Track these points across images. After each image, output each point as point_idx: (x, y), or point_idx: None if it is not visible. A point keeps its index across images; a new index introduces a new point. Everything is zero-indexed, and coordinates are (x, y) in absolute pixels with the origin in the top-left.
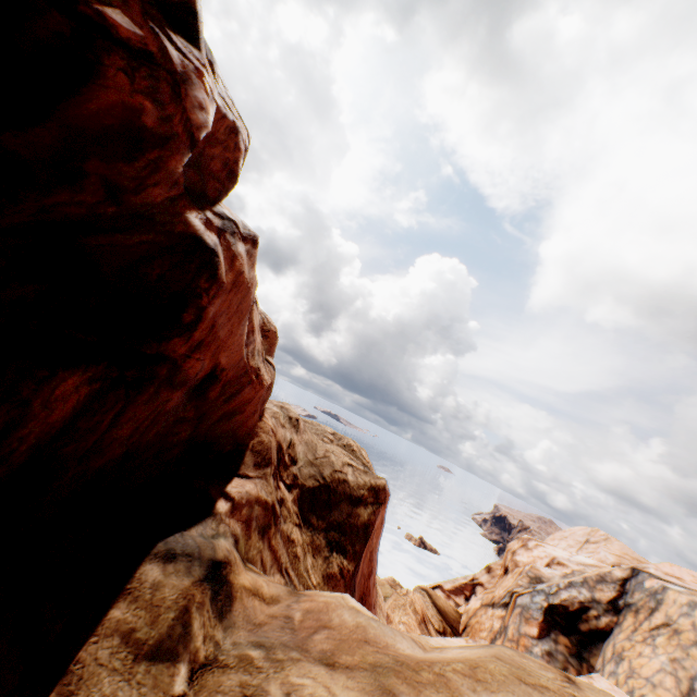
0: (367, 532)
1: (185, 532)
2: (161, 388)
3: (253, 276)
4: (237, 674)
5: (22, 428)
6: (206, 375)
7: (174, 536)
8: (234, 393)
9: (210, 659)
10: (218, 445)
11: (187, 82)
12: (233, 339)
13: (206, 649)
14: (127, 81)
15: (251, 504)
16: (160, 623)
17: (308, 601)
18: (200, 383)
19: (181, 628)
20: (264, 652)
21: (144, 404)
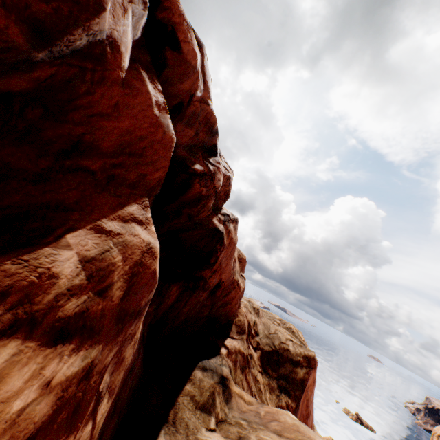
0: (303, 384)
1: (209, 359)
2: (200, 290)
3: (236, 237)
4: (236, 428)
5: (161, 305)
6: (216, 284)
7: (205, 360)
8: (227, 293)
9: (223, 419)
10: (219, 320)
11: (215, 174)
12: (227, 267)
13: (221, 414)
14: (199, 185)
15: (236, 353)
16: (204, 395)
17: (267, 407)
18: (213, 288)
19: (211, 400)
20: (247, 423)
21: (194, 297)
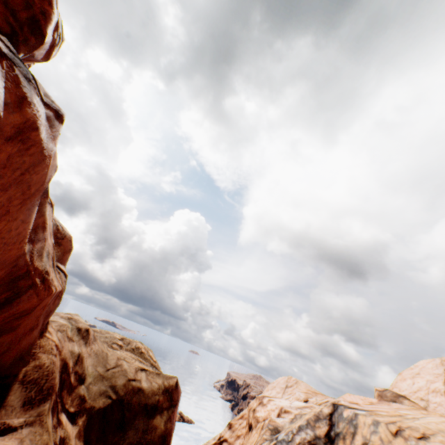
0: None
1: None
2: None
3: (52, 148)
4: None
5: None
6: None
7: None
8: (2, 303)
9: None
10: None
11: None
12: (9, 223)
13: None
14: None
15: None
16: None
17: None
18: None
19: None
20: None
21: None
